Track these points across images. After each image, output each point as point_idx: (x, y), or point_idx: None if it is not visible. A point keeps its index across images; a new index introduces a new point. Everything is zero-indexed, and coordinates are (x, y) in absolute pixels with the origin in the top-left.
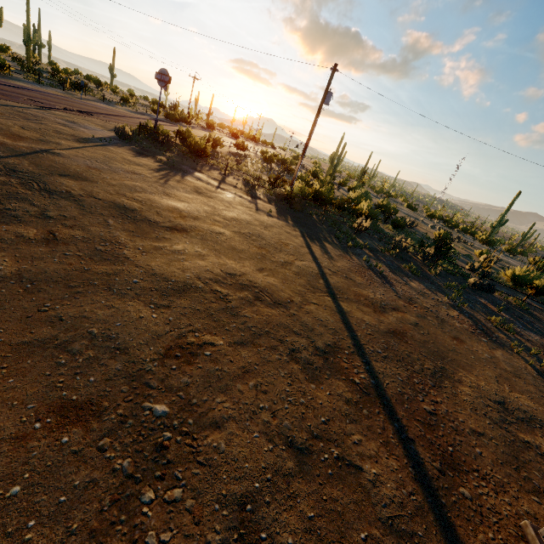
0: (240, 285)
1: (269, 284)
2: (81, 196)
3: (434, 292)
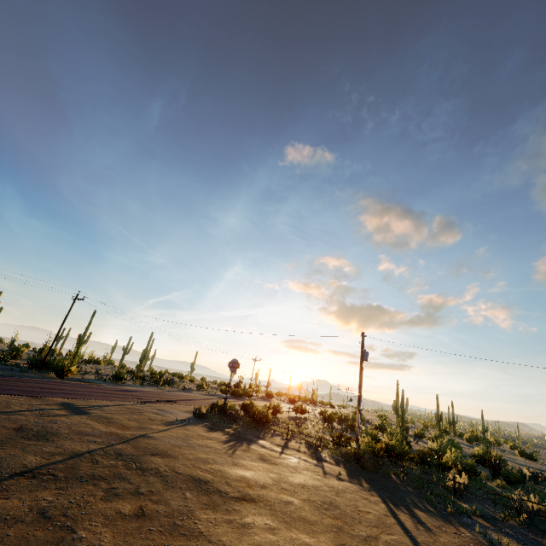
0: None
1: None
2: (165, 472)
3: None
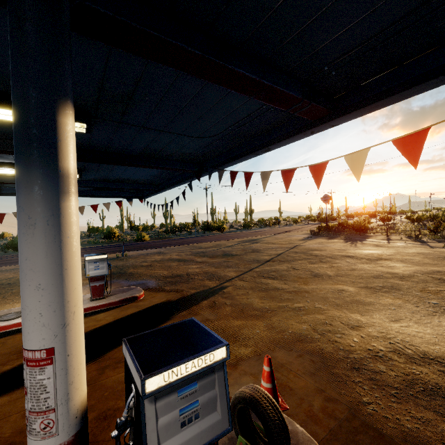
0: None
1: None
2: (327, 255)
3: None
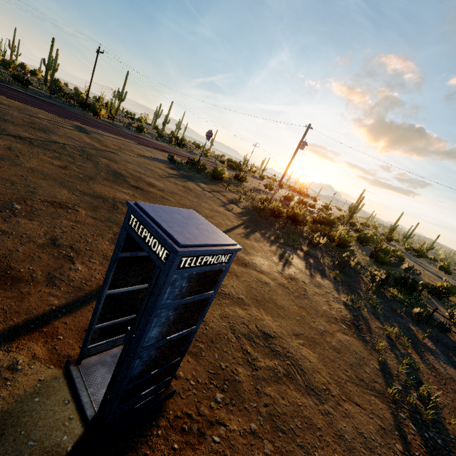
0: None
1: None
2: (102, 164)
3: (340, 293)
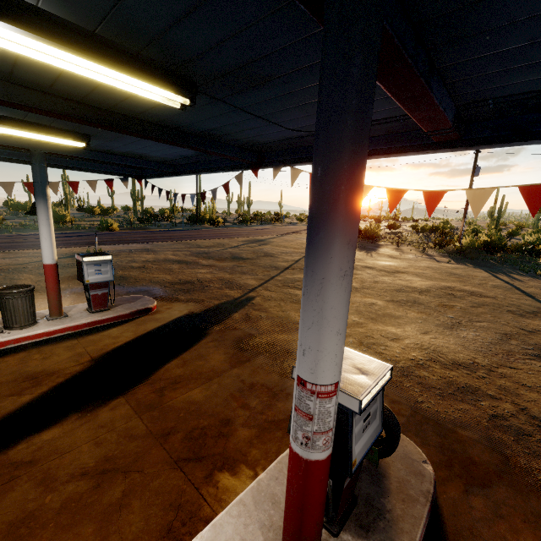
0: (456, 290)
1: (475, 290)
2: None
3: None
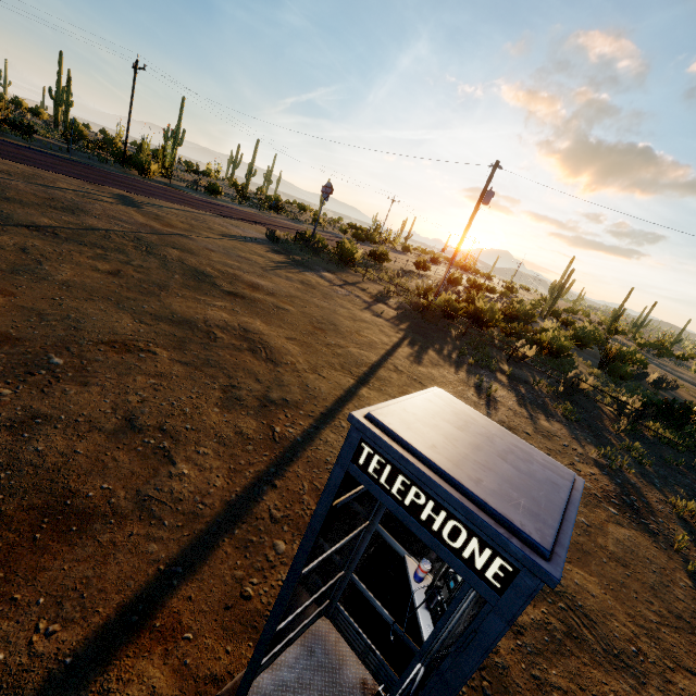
0: (245, 337)
1: (283, 347)
2: (172, 260)
3: (582, 443)
